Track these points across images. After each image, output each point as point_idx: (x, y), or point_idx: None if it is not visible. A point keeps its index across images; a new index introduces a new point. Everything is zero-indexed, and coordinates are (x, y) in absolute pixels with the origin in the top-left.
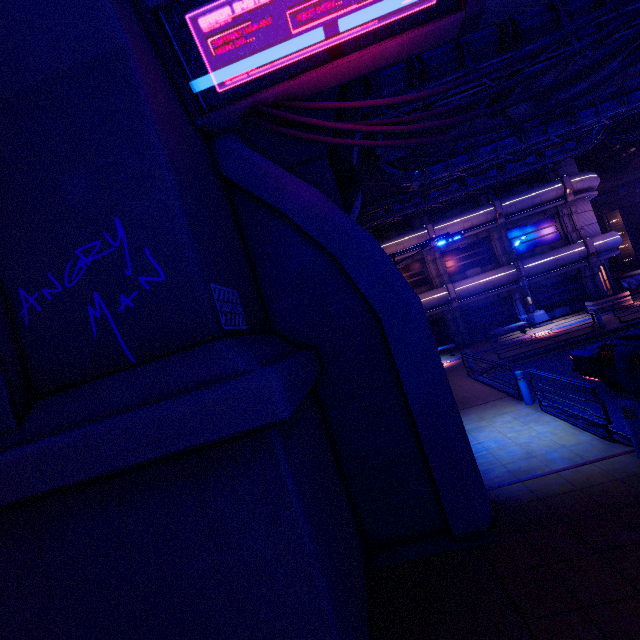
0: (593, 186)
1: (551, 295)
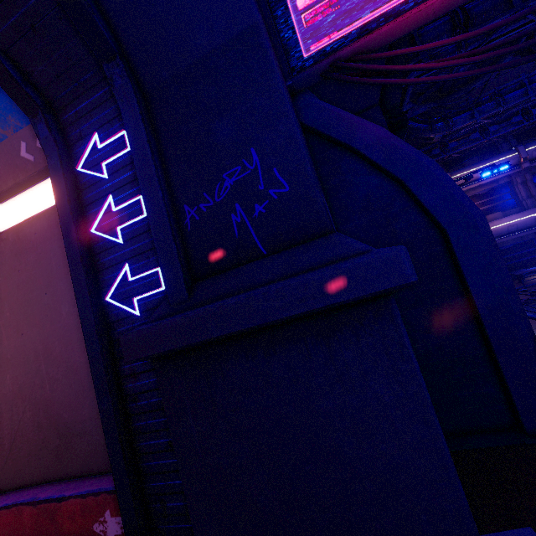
0: None
1: None
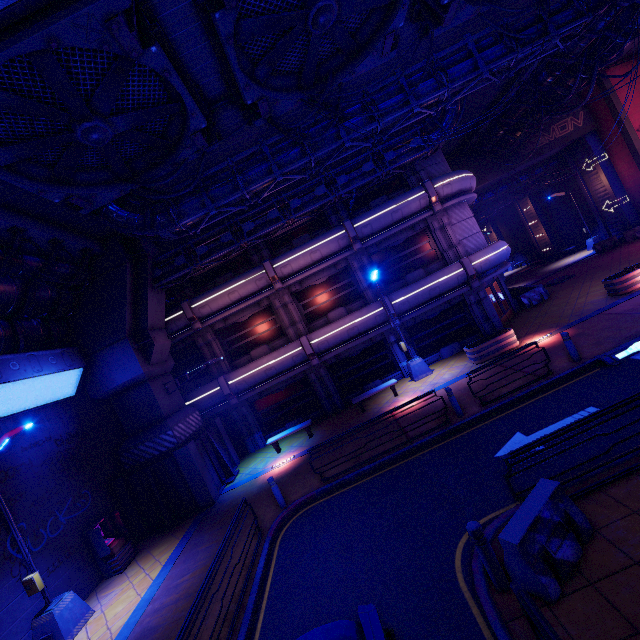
0: (467, 188)
1: (435, 330)
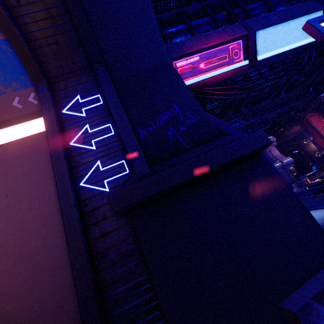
0: (274, 140)
1: None
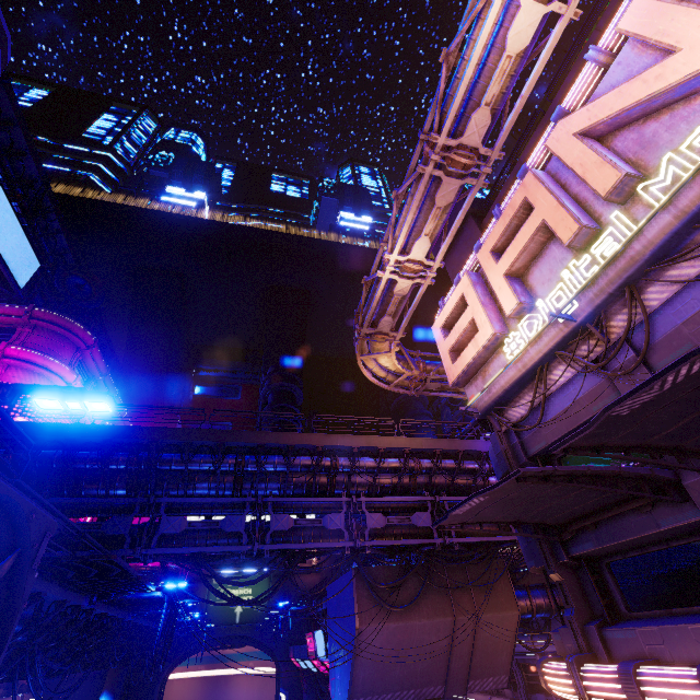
0: None
1: None
